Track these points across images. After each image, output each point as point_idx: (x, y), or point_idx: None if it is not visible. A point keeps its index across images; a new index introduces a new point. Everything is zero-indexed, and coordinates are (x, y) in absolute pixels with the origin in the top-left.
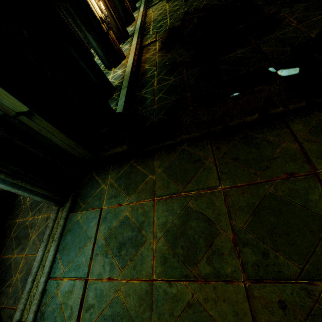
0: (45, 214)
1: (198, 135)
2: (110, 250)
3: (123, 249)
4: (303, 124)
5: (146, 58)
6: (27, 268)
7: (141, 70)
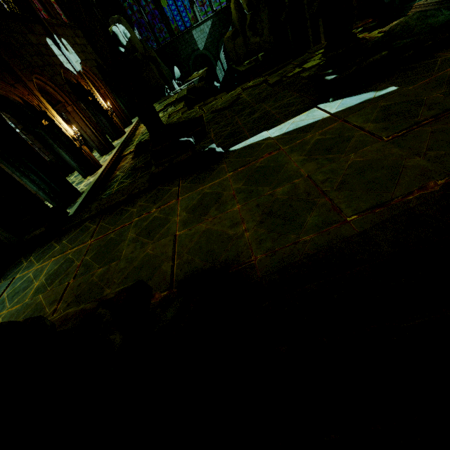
0: None
1: (95, 214)
2: (7, 299)
3: (16, 295)
4: (144, 198)
5: (121, 166)
6: None
7: (112, 176)
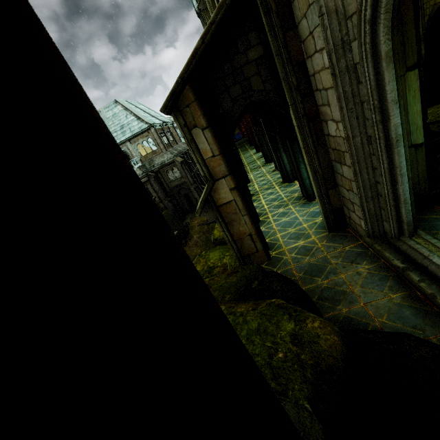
0: (348, 272)
1: None
2: None
3: None
4: None
5: None
6: (387, 310)
7: None
